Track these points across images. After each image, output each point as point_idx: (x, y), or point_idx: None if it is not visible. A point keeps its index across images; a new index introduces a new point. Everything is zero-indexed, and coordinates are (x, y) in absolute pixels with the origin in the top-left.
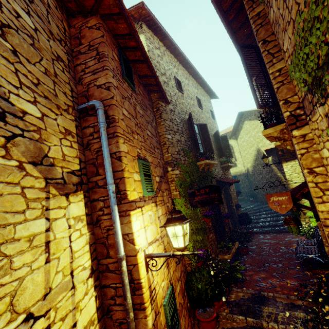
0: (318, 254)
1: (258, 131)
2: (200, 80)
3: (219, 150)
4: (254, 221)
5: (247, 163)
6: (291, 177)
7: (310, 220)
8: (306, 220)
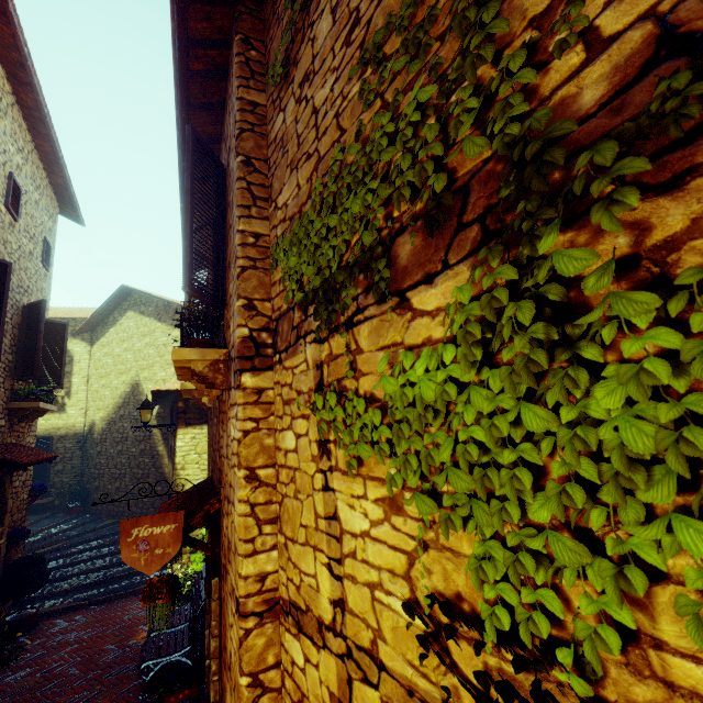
0: (189, 647)
1: (150, 344)
2: (47, 146)
3: (26, 356)
4: (56, 574)
5: (96, 410)
6: (186, 460)
7: (191, 559)
8: (183, 560)
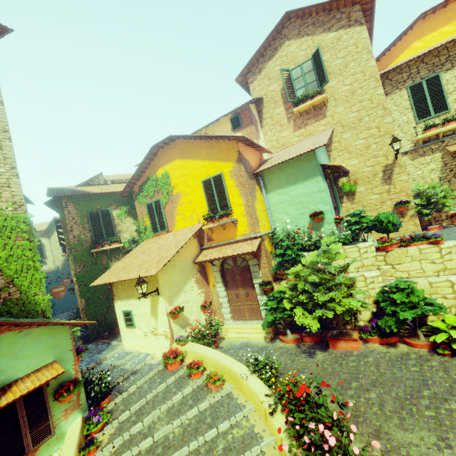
0: None
1: None
2: None
3: None
4: (58, 308)
5: (58, 261)
6: None
7: None
8: None
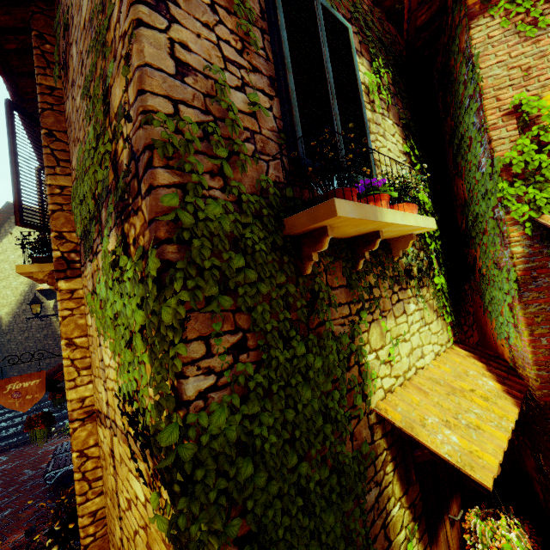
0: None
1: None
2: None
3: None
4: None
5: (1, 307)
6: None
7: None
8: None
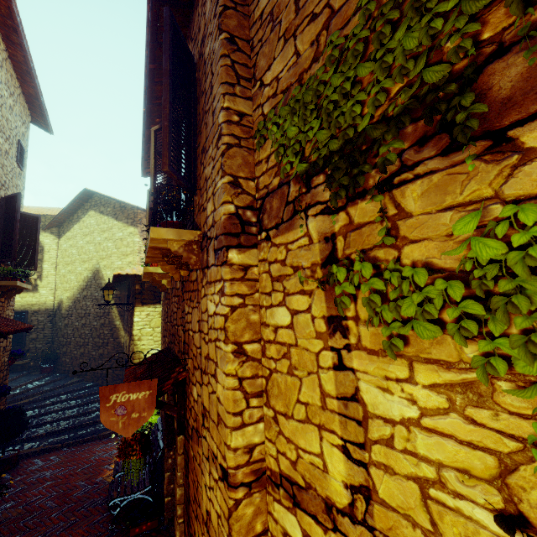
0: (150, 486)
1: (109, 239)
2: (19, 56)
3: (4, 241)
4: (33, 422)
5: (63, 290)
6: (142, 333)
7: None
8: None
